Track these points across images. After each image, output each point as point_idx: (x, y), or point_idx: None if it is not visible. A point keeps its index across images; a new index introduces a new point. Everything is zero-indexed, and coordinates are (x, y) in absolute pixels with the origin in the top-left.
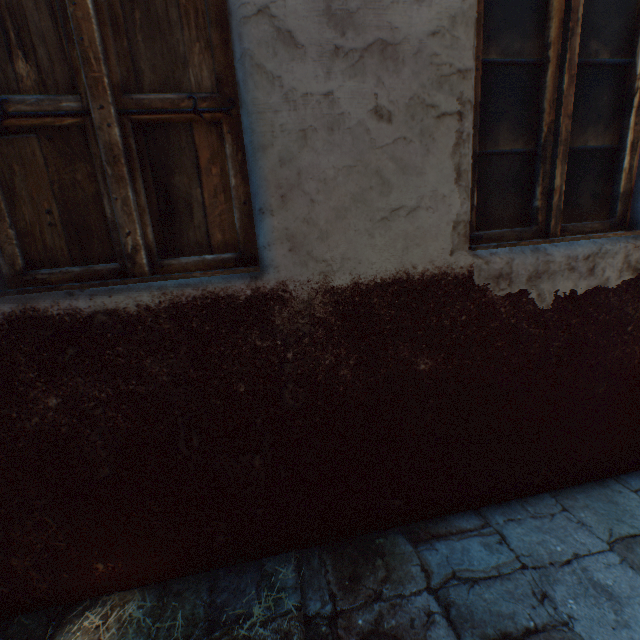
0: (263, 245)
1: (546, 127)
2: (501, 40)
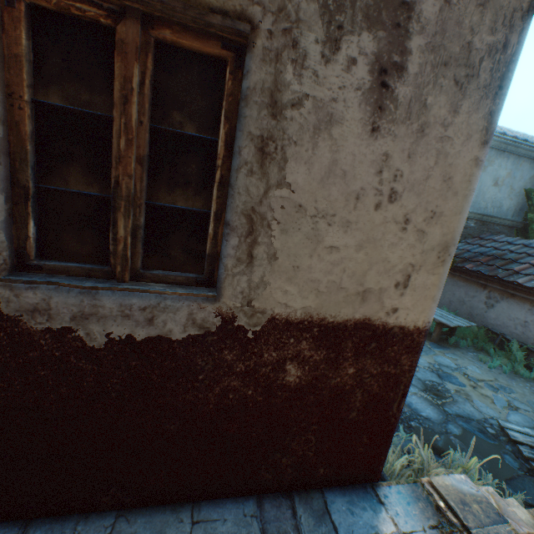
0: None
1: (115, 179)
2: (66, 87)
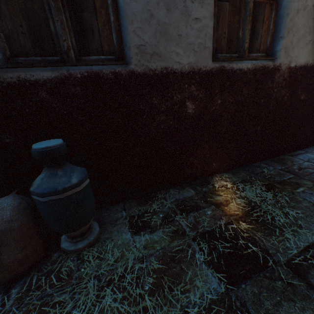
0: (277, 50)
1: None
2: None
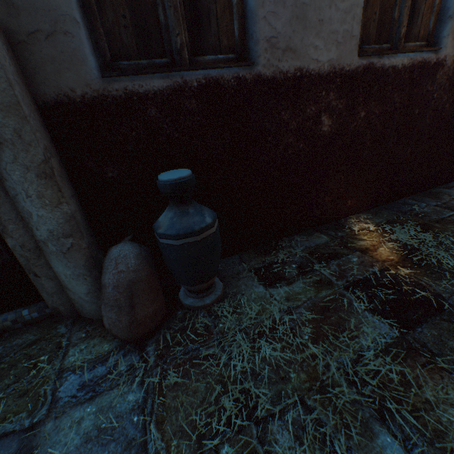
0: (443, 36)
1: None
2: None
